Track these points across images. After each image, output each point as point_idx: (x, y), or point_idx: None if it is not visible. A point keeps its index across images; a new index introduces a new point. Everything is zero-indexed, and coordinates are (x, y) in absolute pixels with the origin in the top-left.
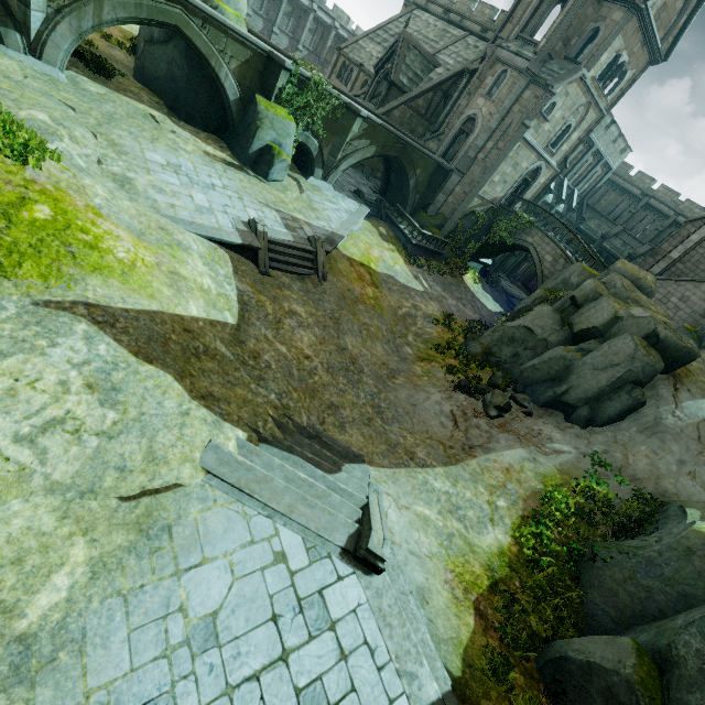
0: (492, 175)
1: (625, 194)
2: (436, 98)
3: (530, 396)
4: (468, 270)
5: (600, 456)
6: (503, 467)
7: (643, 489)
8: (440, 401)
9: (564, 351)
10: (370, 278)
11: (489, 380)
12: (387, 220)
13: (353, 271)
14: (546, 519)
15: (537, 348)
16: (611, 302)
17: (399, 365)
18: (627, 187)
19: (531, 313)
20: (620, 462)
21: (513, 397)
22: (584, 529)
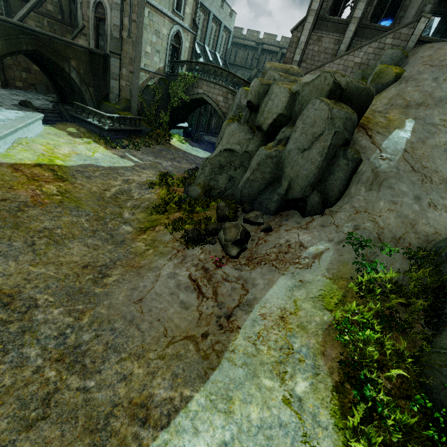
0: (143, 46)
1: (247, 48)
2: (64, 1)
3: (260, 209)
4: (172, 136)
5: (355, 235)
6: (276, 318)
7: (410, 246)
8: (173, 272)
9: (267, 150)
10: (52, 174)
11: (217, 215)
12: (75, 121)
13: (17, 176)
14: (364, 371)
15: (243, 163)
16: (281, 85)
17: (113, 253)
18: (246, 43)
19: (224, 136)
20: (374, 230)
21: (246, 219)
22: (404, 345)
